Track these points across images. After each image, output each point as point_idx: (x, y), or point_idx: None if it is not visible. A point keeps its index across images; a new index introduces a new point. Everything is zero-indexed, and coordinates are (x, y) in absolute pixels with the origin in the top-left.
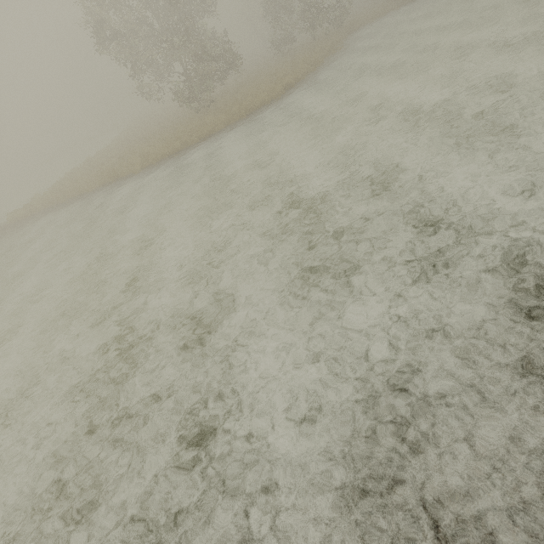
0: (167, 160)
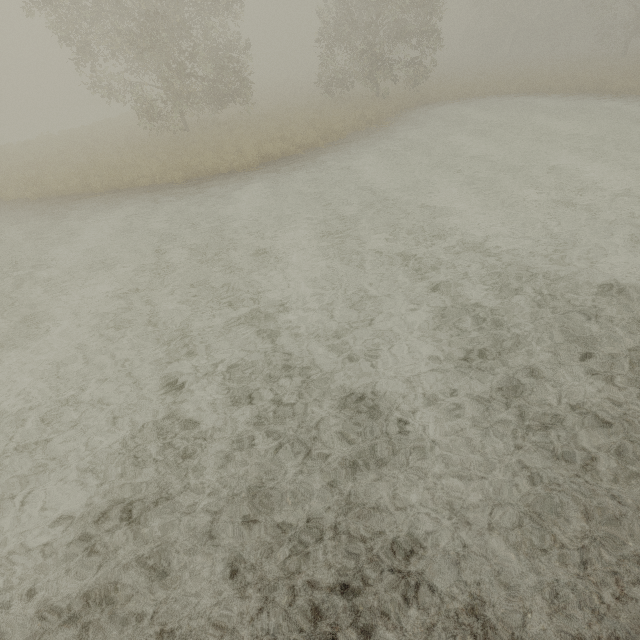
0: (46, 202)
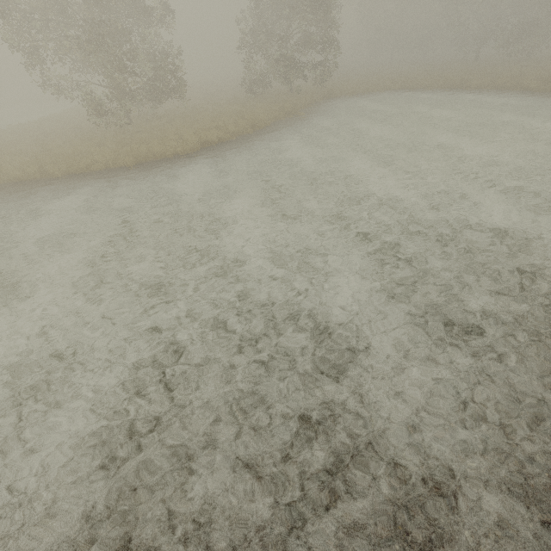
0: (6, 188)
